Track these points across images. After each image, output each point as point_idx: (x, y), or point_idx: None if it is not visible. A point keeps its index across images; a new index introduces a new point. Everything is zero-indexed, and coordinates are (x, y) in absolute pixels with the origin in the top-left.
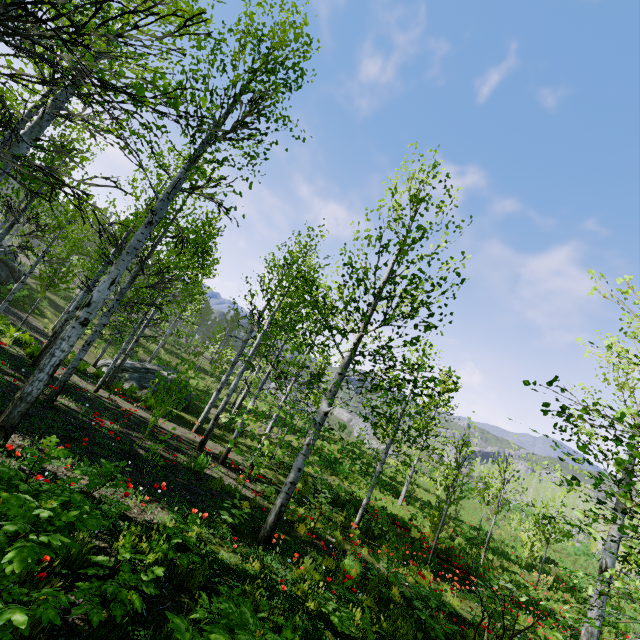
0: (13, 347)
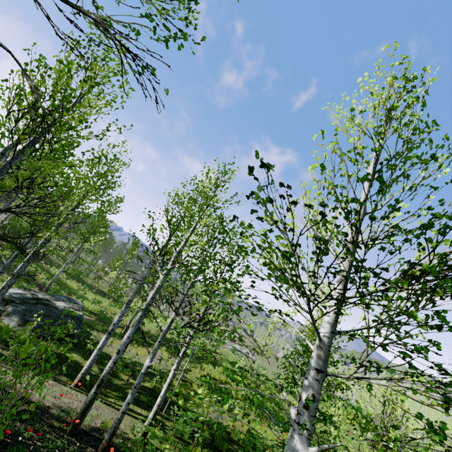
0: None
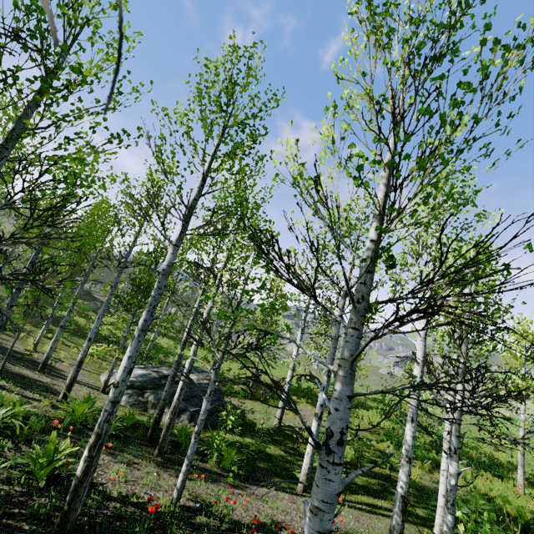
0: (1, 455)
